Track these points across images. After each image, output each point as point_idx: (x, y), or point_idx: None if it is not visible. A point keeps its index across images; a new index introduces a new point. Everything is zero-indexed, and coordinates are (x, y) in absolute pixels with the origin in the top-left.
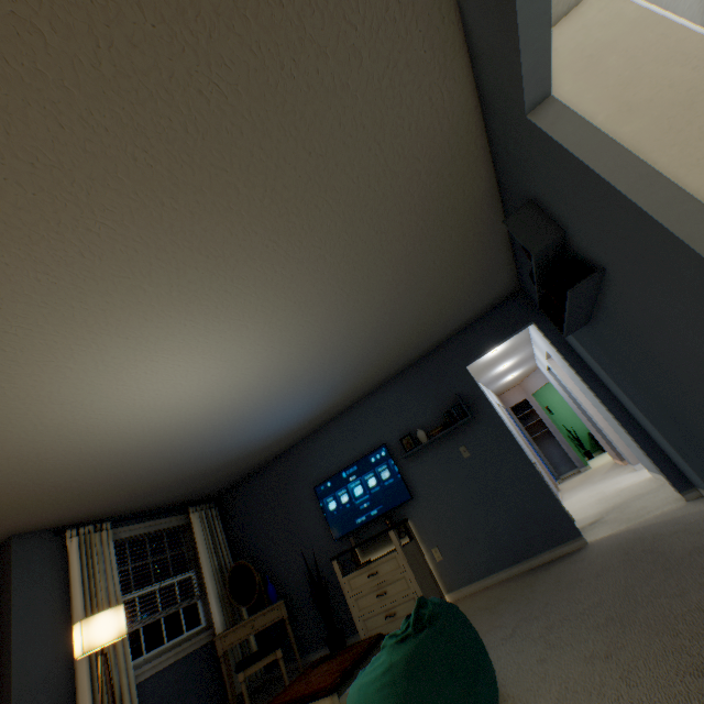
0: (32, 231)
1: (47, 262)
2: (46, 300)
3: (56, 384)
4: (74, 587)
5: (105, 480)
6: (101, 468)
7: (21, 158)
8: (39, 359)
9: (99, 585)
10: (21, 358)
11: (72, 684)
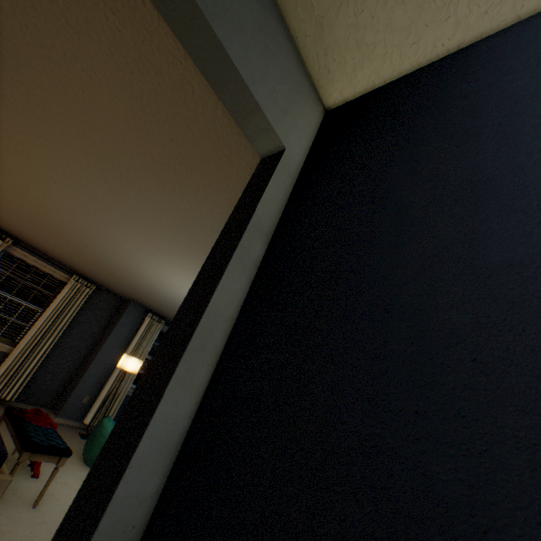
0: (183, 245)
1: (183, 252)
2: (178, 258)
3: (170, 276)
4: (136, 337)
5: (171, 307)
6: (172, 303)
7: (188, 233)
8: (168, 268)
9: (143, 344)
10: (164, 265)
11: (111, 372)
